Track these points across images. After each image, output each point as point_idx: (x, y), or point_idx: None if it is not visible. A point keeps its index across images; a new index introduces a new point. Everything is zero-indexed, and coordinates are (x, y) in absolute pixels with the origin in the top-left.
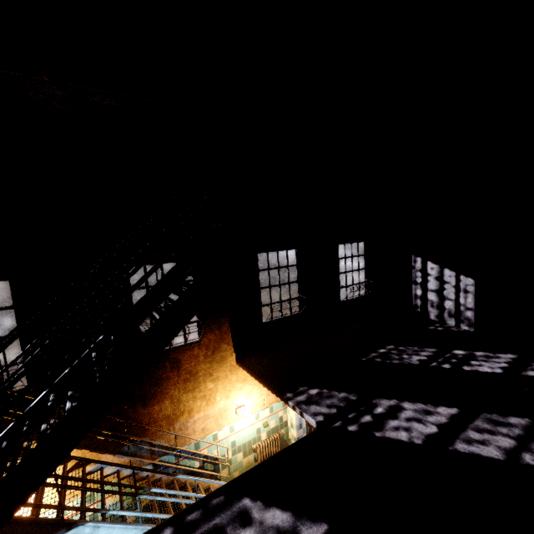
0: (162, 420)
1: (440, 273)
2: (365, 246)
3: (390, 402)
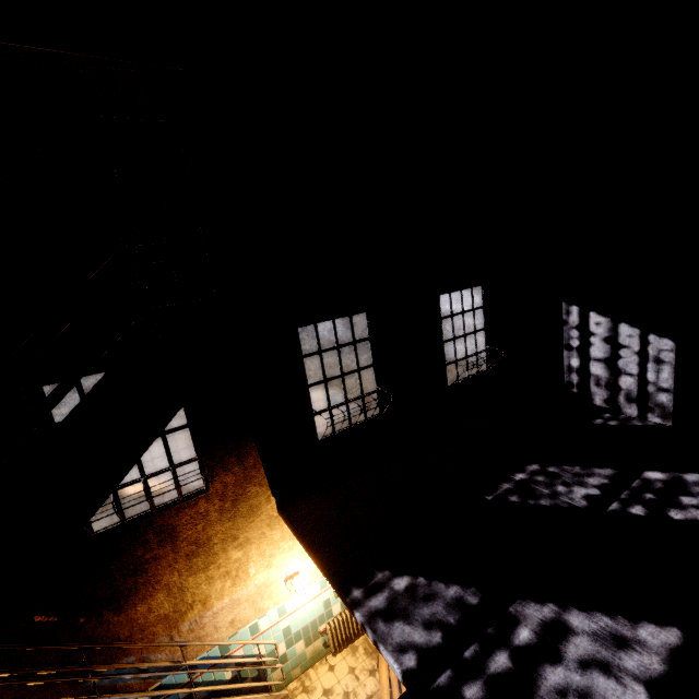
0: (155, 624)
1: (611, 331)
2: (483, 293)
3: (542, 612)
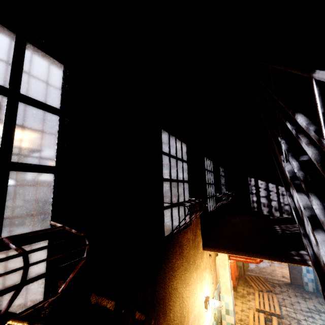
0: None
1: (266, 186)
2: (224, 171)
3: None
